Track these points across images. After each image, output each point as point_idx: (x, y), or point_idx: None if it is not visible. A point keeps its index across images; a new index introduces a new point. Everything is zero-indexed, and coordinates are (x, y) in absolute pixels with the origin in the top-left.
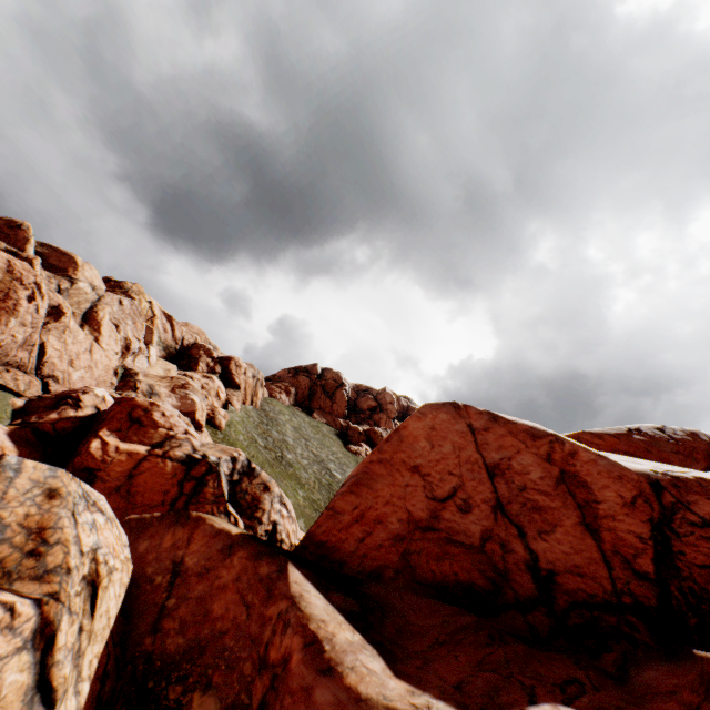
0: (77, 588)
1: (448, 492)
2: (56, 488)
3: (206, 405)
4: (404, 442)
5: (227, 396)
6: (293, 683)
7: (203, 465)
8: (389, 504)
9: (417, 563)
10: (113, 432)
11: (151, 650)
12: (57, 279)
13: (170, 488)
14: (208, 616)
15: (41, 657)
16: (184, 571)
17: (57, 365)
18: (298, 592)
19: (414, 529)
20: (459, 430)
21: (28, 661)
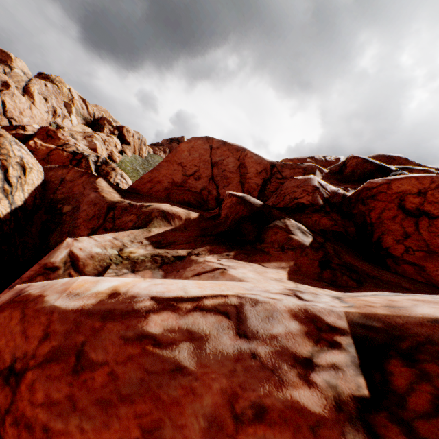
0: (15, 163)
1: (192, 173)
2: (2, 134)
3: (108, 150)
4: (177, 153)
5: (123, 148)
6: (86, 194)
7: (81, 155)
8: (165, 176)
9: (172, 196)
10: (40, 139)
11: (53, 198)
12: (2, 66)
13: (66, 162)
14: (72, 191)
15: (5, 173)
16: (65, 181)
17: (13, 113)
18: (99, 182)
19: (174, 186)
20: (205, 148)
21: (0, 172)
